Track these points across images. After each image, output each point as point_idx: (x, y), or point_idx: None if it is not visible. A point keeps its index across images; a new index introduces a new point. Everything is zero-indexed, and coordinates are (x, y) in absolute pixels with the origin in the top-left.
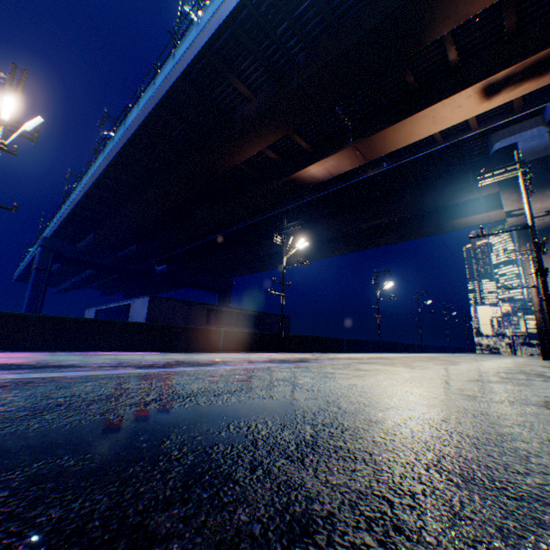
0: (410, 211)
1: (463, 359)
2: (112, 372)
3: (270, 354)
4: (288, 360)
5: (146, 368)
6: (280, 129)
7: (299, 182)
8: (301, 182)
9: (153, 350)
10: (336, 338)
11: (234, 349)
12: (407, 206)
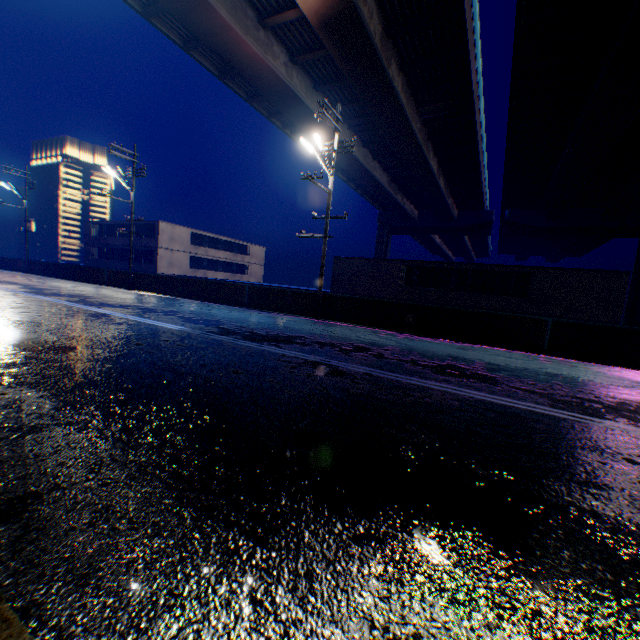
0: None
1: (590, 456)
2: (4, 289)
3: (250, 313)
4: (116, 305)
5: (26, 291)
6: (200, 7)
7: (332, 18)
8: (333, 16)
9: (198, 299)
10: (501, 313)
11: (259, 306)
12: None
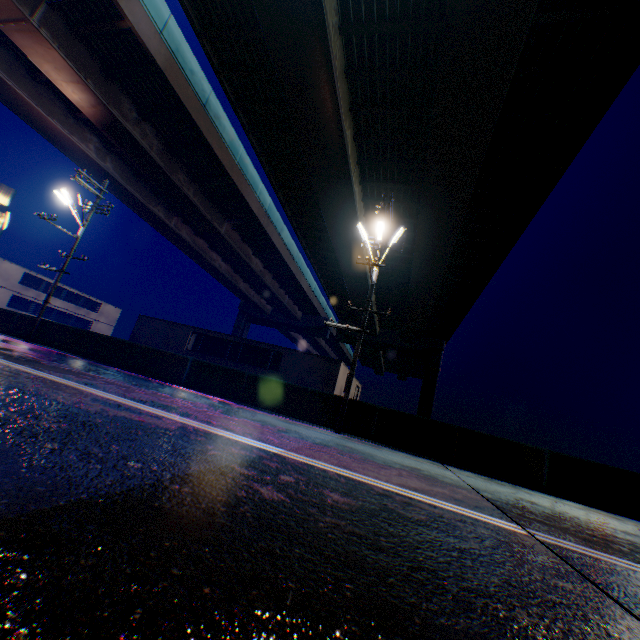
0: (301, 4)
1: None
2: None
3: None
4: None
5: None
6: (1, 83)
7: (109, 125)
8: (109, 124)
9: None
10: (164, 351)
11: None
12: (267, 1)
